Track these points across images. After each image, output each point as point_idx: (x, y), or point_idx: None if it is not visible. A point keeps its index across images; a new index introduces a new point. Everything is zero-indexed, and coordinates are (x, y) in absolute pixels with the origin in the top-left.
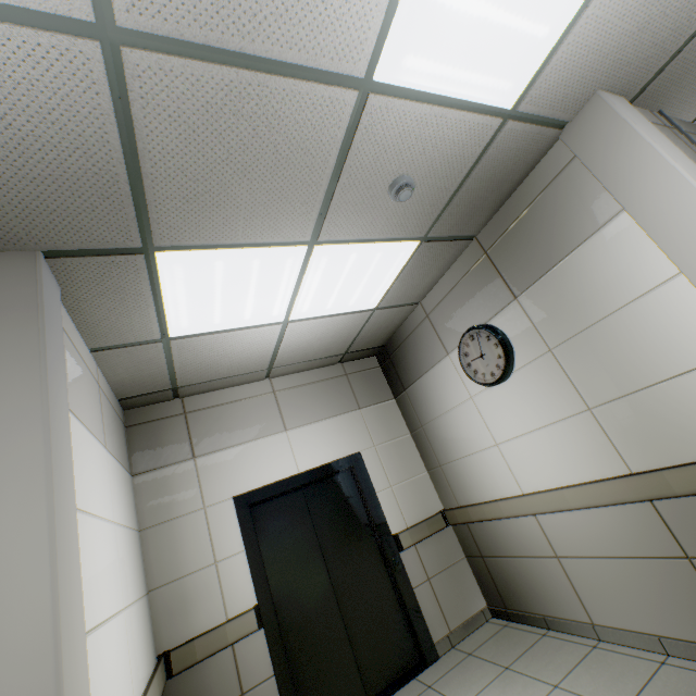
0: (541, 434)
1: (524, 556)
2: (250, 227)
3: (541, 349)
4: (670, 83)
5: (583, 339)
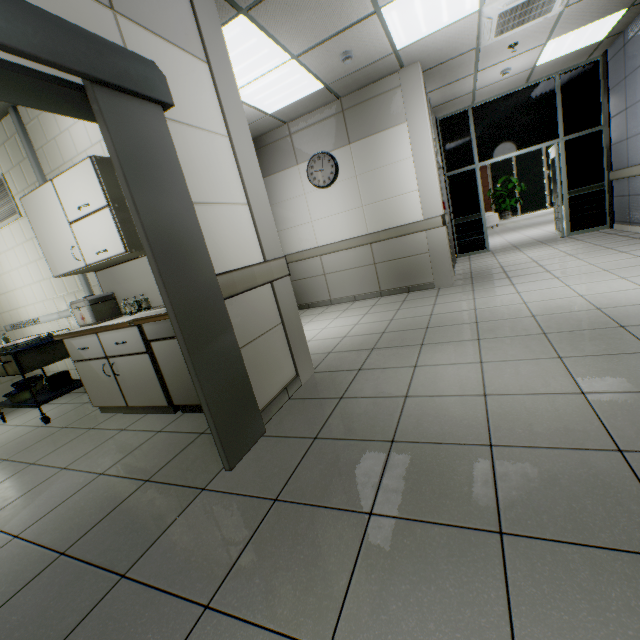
0: (338, 217)
1: (308, 278)
2: (287, 33)
3: (352, 175)
4: (433, 73)
5: (372, 175)
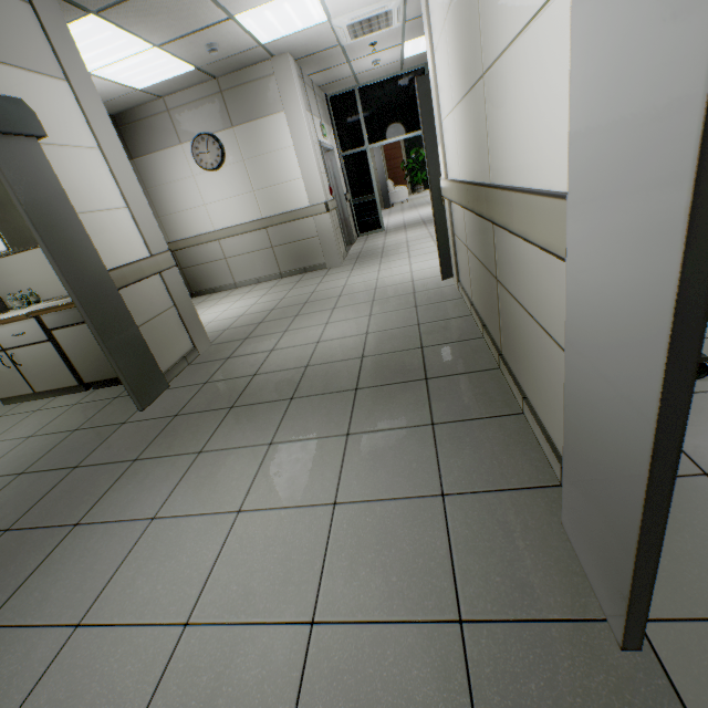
0: (231, 201)
1: (209, 262)
2: (144, 29)
3: (240, 159)
4: (307, 62)
5: (259, 160)
